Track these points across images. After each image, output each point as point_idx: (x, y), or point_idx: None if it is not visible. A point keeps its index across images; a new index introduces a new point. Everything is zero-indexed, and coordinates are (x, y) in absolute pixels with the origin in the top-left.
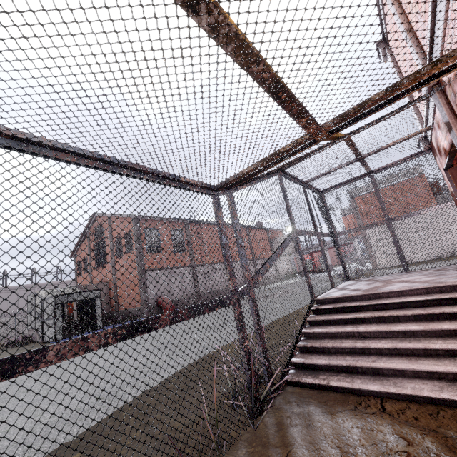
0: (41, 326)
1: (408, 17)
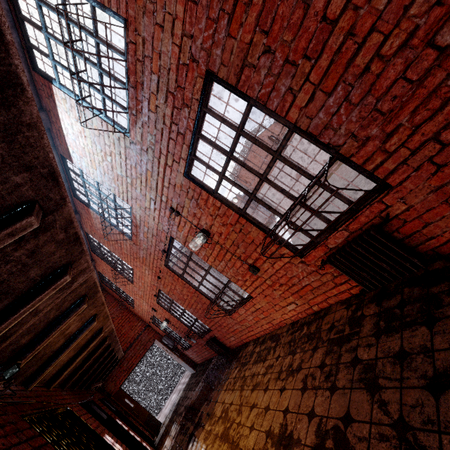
0: None
1: None
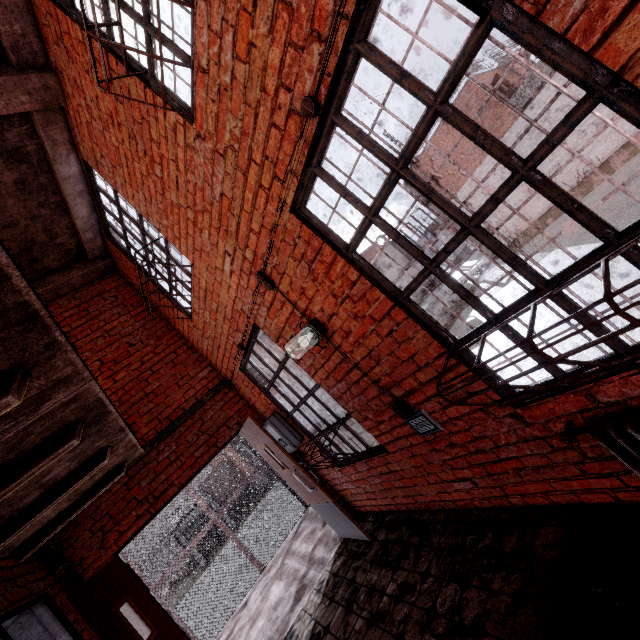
0: None
1: None
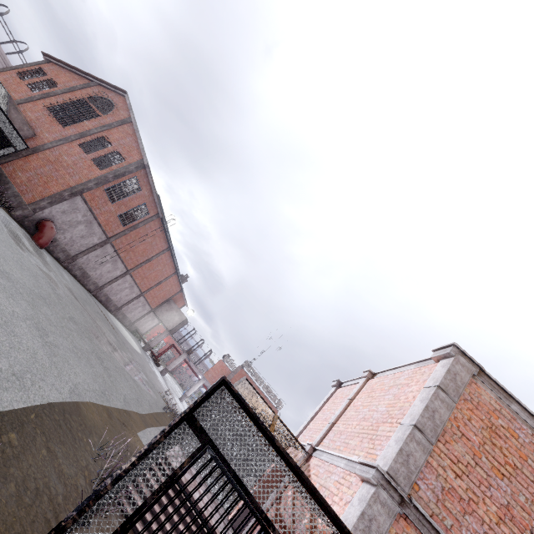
0: None
1: (338, 421)
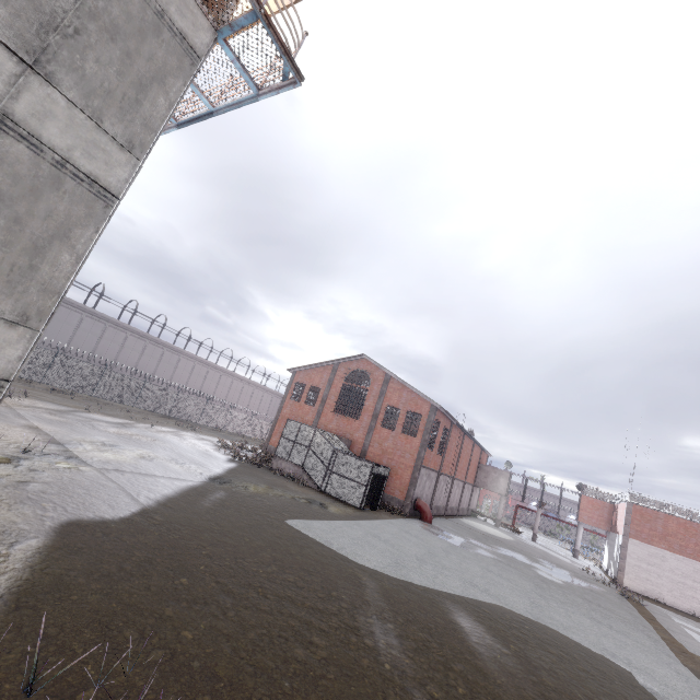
0: (325, 475)
1: None
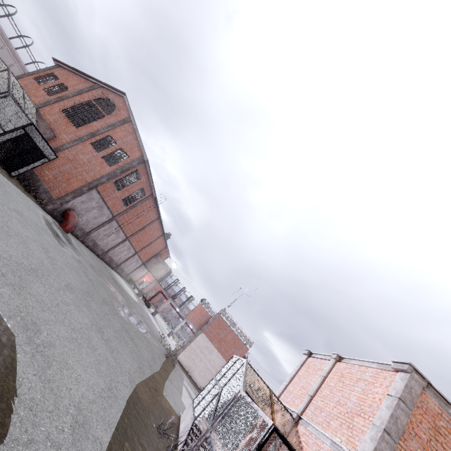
0: None
1: (315, 394)
